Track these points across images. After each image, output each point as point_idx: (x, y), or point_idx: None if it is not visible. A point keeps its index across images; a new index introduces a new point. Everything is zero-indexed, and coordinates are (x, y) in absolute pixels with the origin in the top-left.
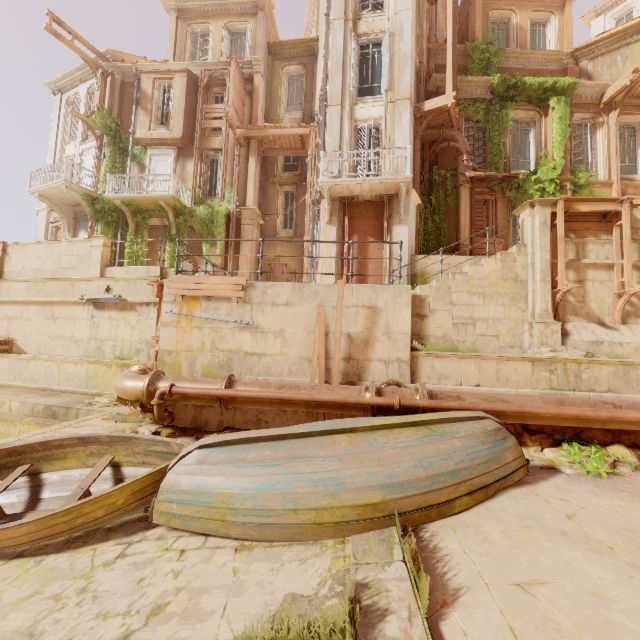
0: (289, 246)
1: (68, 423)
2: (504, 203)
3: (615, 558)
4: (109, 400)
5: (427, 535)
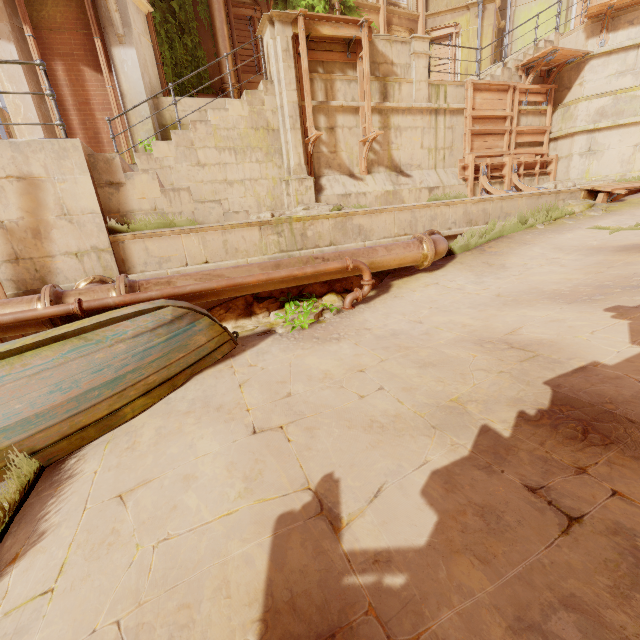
0: None
1: None
2: None
3: (241, 422)
4: None
5: (71, 463)
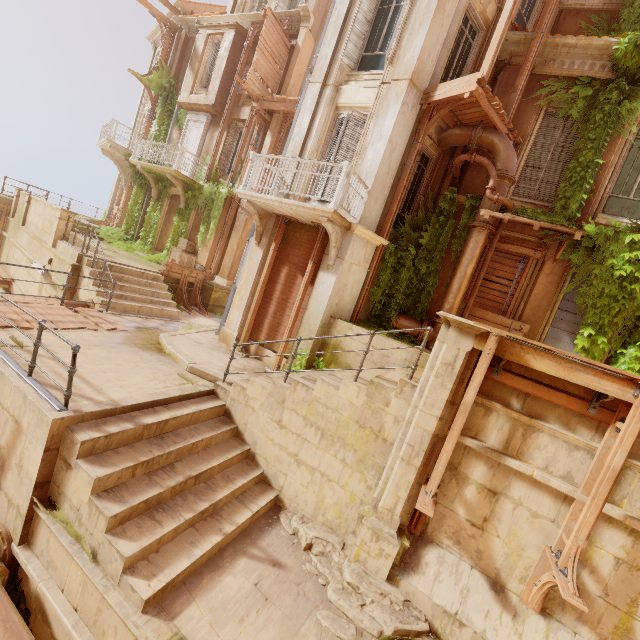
0: None
1: None
2: (557, 268)
3: None
4: None
5: None
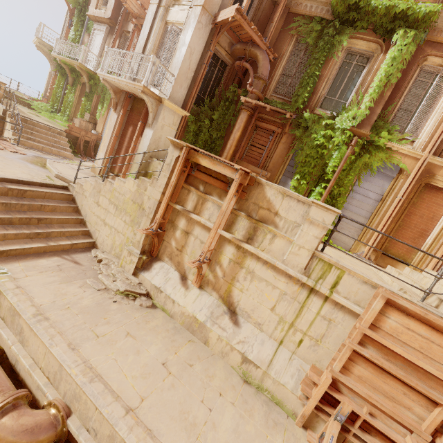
0: None
1: None
2: (289, 139)
3: None
4: None
5: None
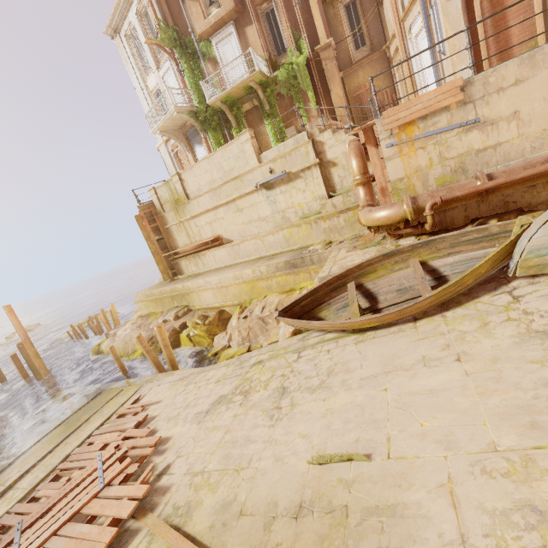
0: (371, 65)
1: (331, 260)
2: None
3: None
4: (321, 245)
5: None
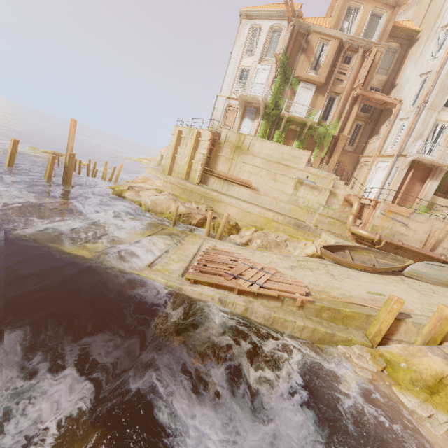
0: (350, 157)
1: (330, 236)
2: None
3: None
4: (313, 225)
5: None
